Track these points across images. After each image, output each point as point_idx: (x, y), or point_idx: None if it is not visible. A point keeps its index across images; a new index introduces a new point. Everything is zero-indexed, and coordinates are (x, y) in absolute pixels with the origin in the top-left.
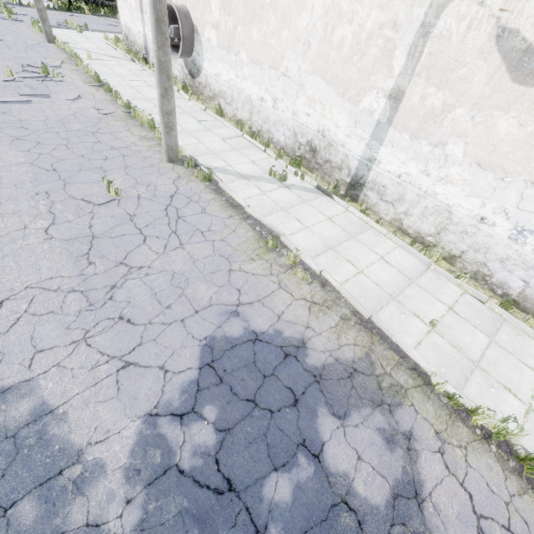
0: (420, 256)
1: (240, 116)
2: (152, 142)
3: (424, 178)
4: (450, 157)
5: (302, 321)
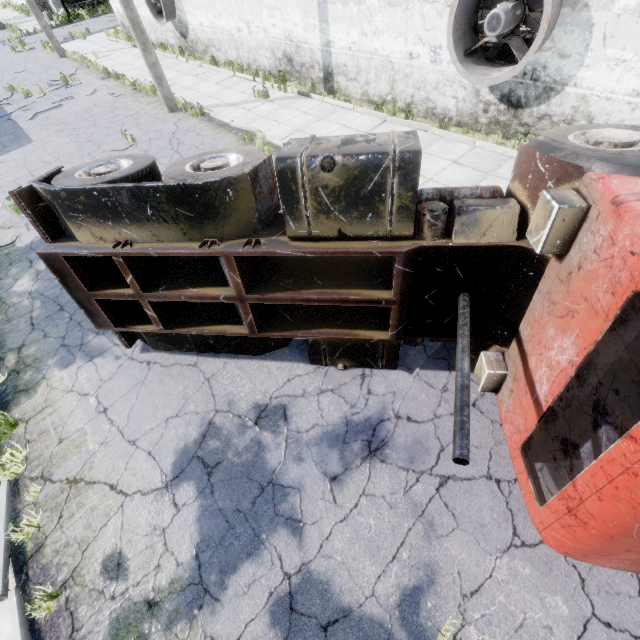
0: (379, 115)
1: (231, 58)
2: (157, 104)
3: (364, 39)
4: (372, 8)
5: None
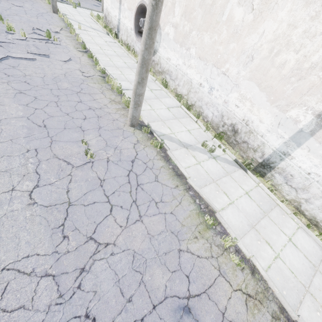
0: (317, 240)
1: (180, 90)
2: (119, 105)
3: None
4: None
5: (242, 321)
